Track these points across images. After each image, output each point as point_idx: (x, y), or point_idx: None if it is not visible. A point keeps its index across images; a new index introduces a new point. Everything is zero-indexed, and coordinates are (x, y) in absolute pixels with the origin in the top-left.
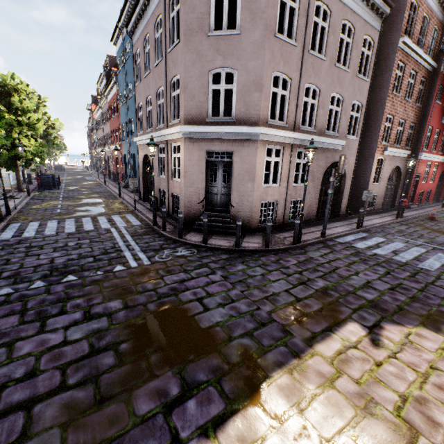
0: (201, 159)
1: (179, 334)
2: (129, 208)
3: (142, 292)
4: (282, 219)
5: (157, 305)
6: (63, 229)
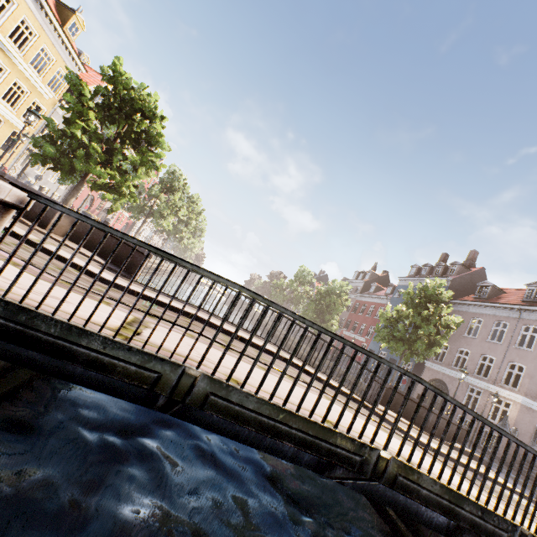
0: (532, 423)
1: None
2: None
3: None
4: None
5: None
6: None
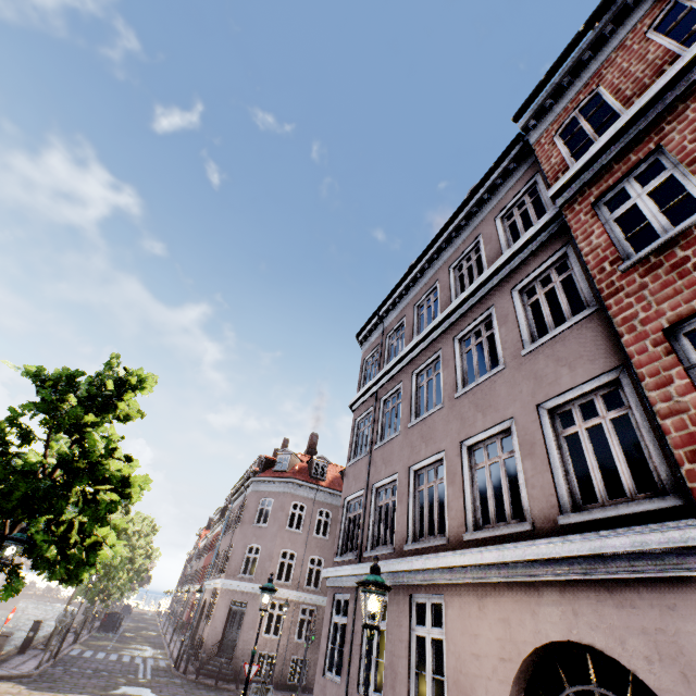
0: (227, 605)
1: (141, 691)
2: (168, 656)
3: (136, 683)
4: (279, 677)
5: (139, 686)
6: (109, 657)
